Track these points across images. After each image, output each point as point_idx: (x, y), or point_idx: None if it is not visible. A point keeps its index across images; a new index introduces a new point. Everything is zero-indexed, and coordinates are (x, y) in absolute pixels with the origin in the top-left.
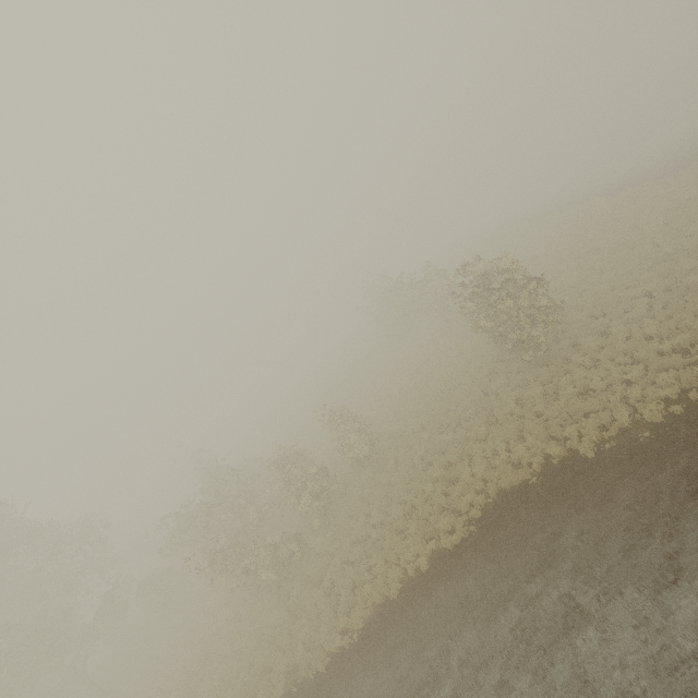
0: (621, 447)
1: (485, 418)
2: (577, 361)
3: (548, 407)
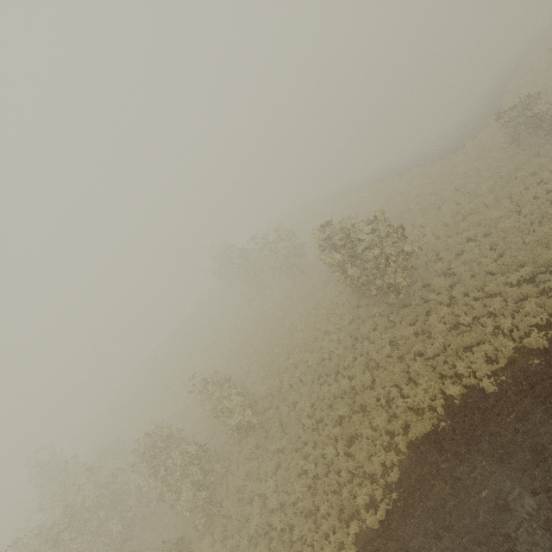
0: (517, 377)
1: (364, 363)
2: (437, 299)
3: (423, 345)
